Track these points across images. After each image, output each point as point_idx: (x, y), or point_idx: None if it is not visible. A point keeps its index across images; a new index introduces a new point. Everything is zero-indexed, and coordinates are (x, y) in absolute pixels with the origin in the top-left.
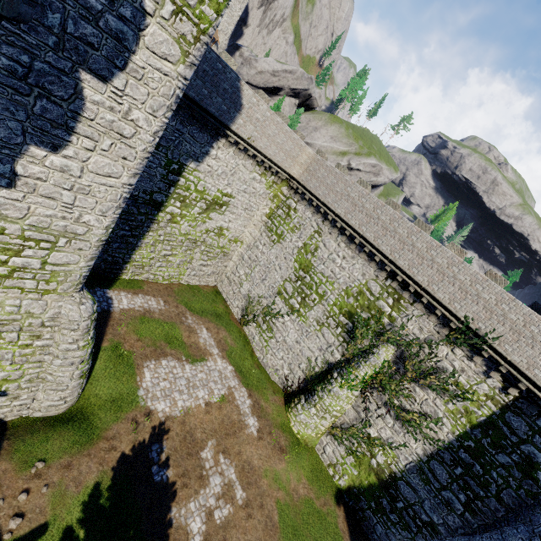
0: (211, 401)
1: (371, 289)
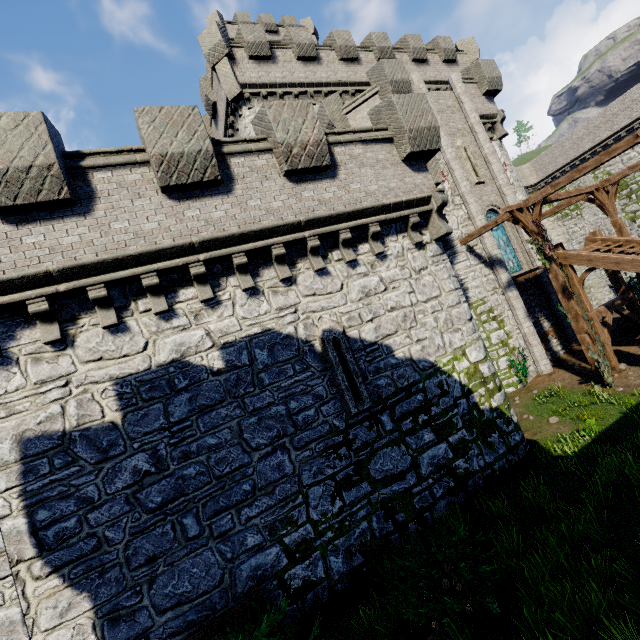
0: None
1: None
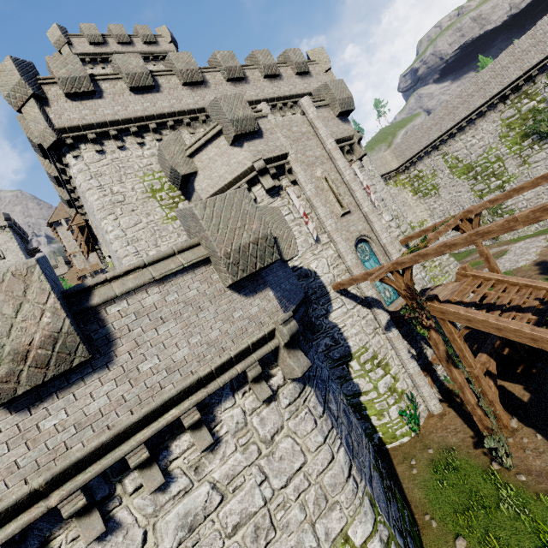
0: (545, 245)
1: (508, 116)
